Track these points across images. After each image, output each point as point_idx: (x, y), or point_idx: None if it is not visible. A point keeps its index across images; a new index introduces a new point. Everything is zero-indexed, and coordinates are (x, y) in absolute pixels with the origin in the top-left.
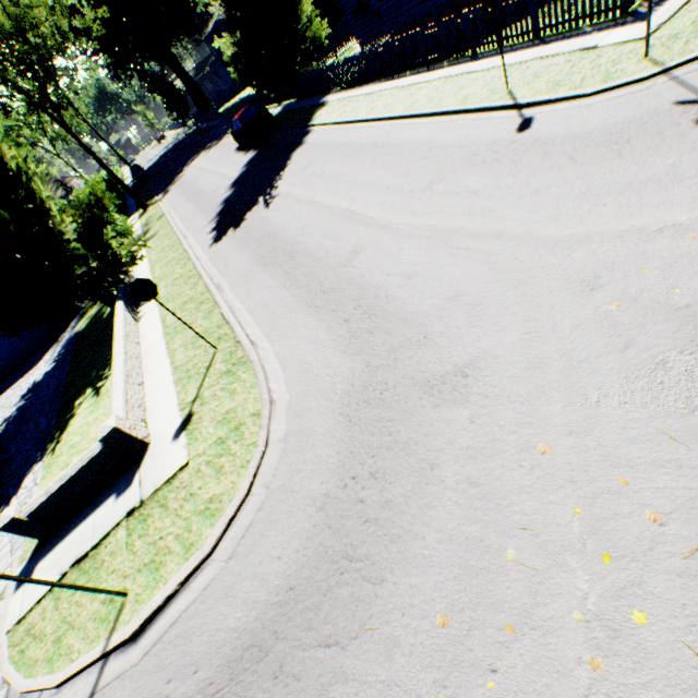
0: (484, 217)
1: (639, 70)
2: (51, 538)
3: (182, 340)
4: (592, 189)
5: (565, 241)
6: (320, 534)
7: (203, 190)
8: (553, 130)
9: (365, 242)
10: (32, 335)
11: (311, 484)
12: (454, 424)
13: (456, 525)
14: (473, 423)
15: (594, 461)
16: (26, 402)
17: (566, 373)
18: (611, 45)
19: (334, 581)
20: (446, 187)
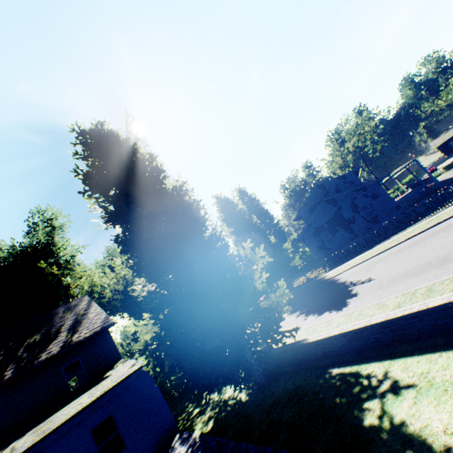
0: None
1: None
2: None
3: None
4: None
5: None
6: None
7: None
8: None
9: None
10: None
11: None
12: None
13: None
14: None
15: None
16: None
17: None
18: None
19: None
20: None
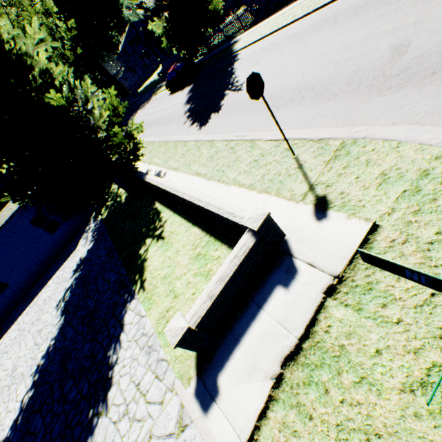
0: None
1: None
2: (214, 349)
3: (236, 171)
4: None
5: None
6: None
7: (158, 119)
8: None
9: (407, 36)
10: (63, 233)
11: None
12: None
13: None
14: None
15: None
16: (81, 272)
17: None
18: None
19: None
20: None
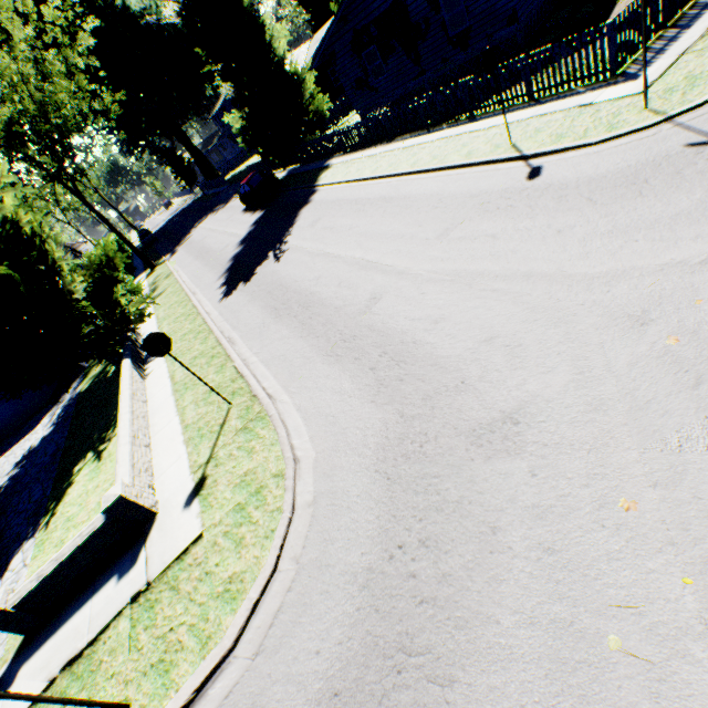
0: (508, 259)
1: (642, 119)
2: (39, 632)
3: (193, 397)
4: (619, 226)
5: (601, 277)
6: (366, 620)
7: (211, 248)
8: (565, 176)
9: (384, 289)
10: (31, 397)
11: (349, 556)
12: (512, 478)
13: (536, 603)
14: (535, 476)
15: (694, 518)
16: (20, 471)
17: (634, 415)
18: (607, 101)
19: (390, 683)
20: (462, 232)
